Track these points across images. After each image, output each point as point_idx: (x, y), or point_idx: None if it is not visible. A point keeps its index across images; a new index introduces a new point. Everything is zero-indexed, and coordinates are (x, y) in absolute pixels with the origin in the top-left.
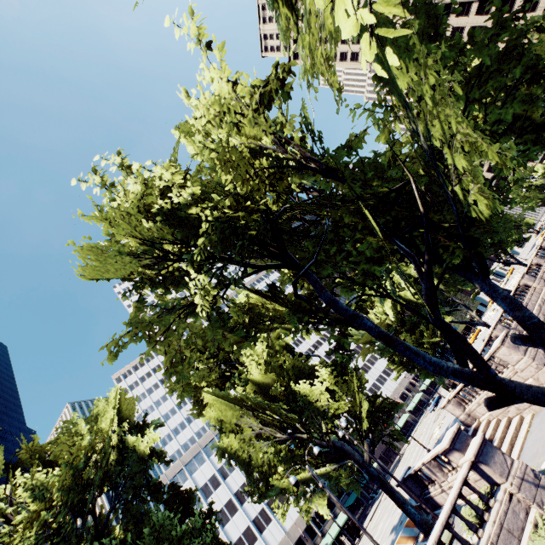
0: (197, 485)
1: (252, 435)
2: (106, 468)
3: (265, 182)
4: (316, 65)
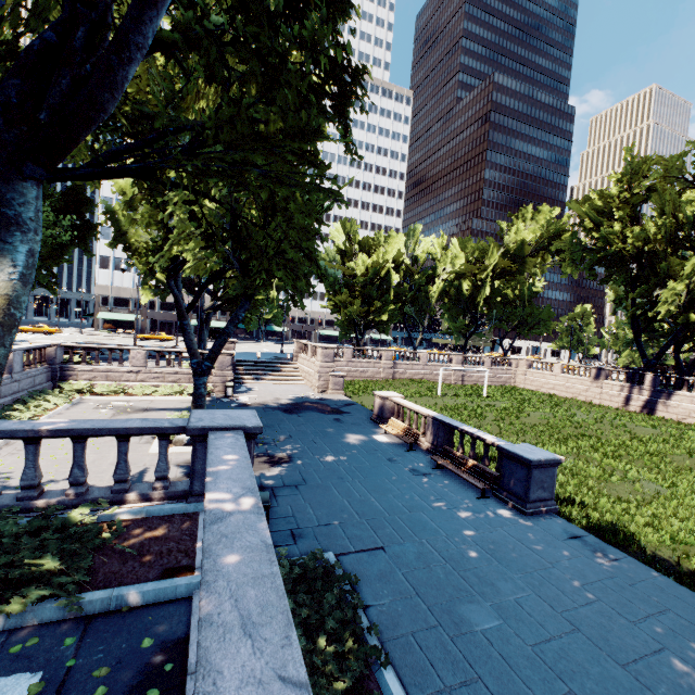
0: None
1: None
2: None
3: None
4: None
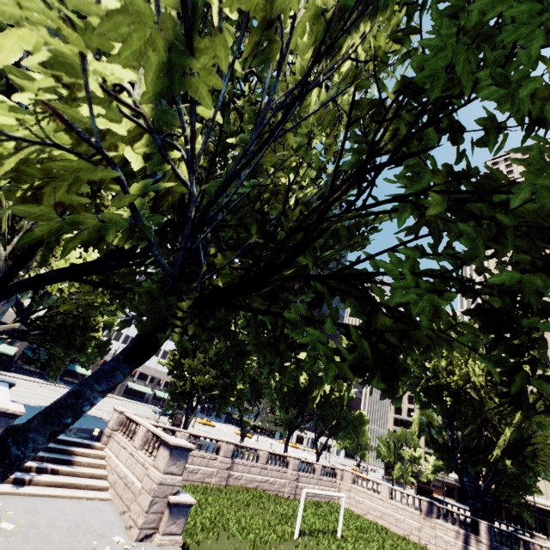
0: None
1: None
2: None
3: None
4: None
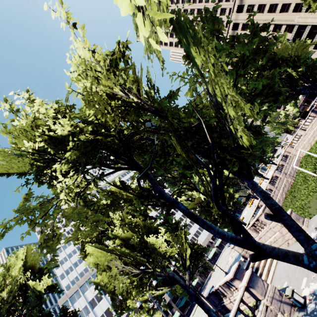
0: (87, 300)
1: (117, 272)
2: (13, 302)
3: (119, 116)
4: (150, 45)
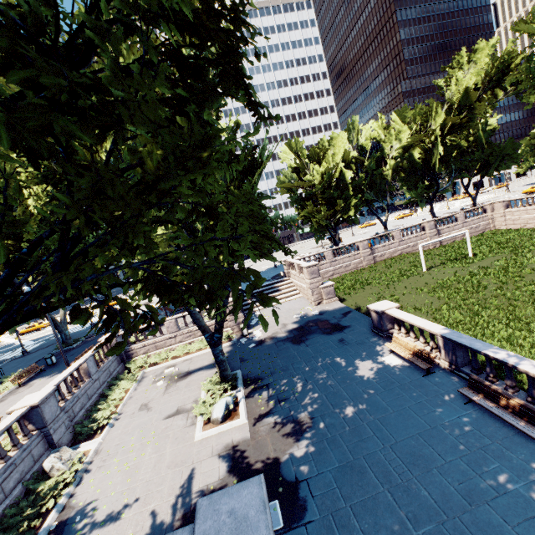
0: None
1: None
2: None
3: None
4: None
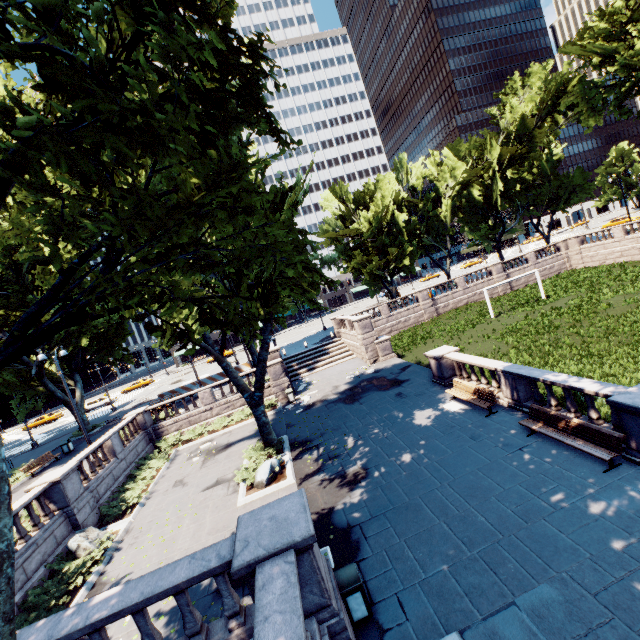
0: None
1: None
2: None
3: None
4: None
